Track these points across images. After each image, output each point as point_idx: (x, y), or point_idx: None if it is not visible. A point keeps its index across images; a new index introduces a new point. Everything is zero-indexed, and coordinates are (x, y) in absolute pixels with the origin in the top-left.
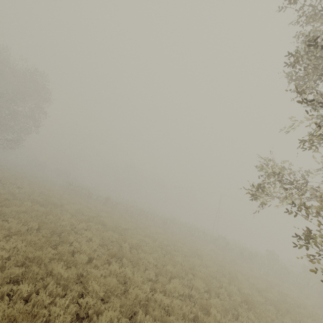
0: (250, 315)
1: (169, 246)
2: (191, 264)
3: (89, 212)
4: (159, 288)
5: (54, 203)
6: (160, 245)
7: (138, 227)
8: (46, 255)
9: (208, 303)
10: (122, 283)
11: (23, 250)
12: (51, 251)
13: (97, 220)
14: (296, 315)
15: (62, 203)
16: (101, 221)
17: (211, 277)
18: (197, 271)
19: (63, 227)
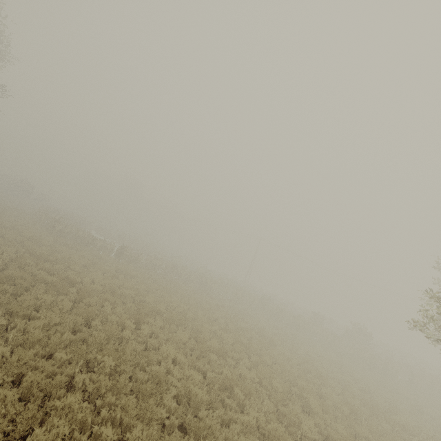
0: (366, 433)
1: (239, 333)
2: (281, 366)
3: (118, 284)
4: (296, 432)
5: (71, 279)
6: (239, 340)
7: (188, 303)
8: (187, 440)
9: (347, 440)
10: (258, 436)
11: (143, 436)
12: (164, 413)
13: (149, 308)
14: (380, 409)
15: (72, 270)
16: (154, 308)
17: (298, 375)
18: (292, 376)
19: (123, 339)
